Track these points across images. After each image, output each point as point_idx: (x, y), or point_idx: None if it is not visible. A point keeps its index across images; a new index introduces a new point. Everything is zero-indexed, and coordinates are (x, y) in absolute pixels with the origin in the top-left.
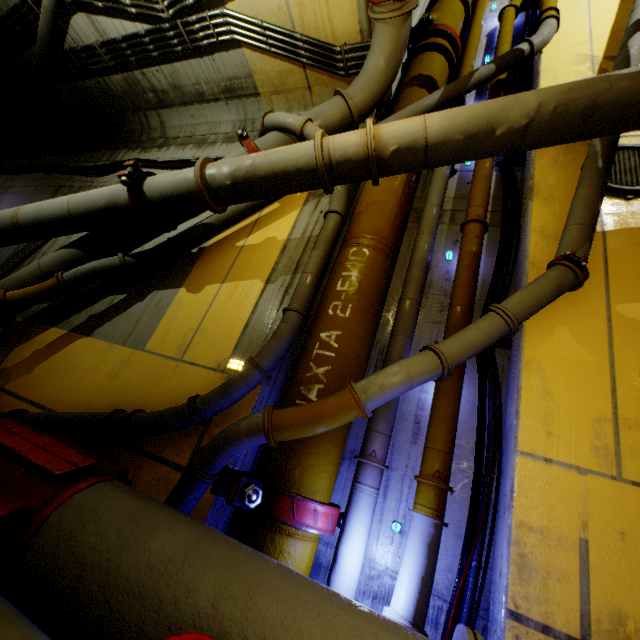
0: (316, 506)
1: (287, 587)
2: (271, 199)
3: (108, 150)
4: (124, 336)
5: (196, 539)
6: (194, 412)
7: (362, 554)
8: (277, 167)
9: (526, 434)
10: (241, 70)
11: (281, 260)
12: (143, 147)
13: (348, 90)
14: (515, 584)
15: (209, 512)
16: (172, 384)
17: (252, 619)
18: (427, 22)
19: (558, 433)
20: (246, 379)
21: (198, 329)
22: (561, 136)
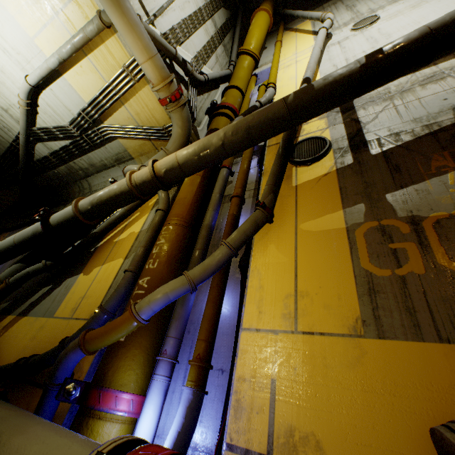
0: (117, 393)
1: (38, 430)
2: (130, 211)
3: (62, 205)
4: (45, 311)
5: (4, 414)
6: (62, 347)
7: (151, 426)
8: (111, 193)
9: (248, 316)
10: (121, 149)
11: (135, 244)
12: None
13: (166, 146)
14: (232, 423)
15: (65, 417)
16: (63, 335)
17: (2, 450)
18: (214, 104)
19: (265, 311)
20: (95, 319)
21: (84, 296)
22: (243, 144)
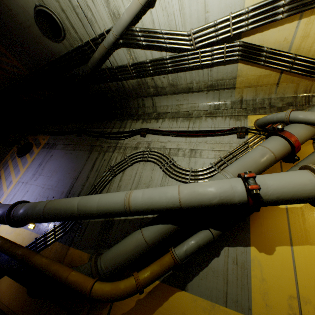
0: None
1: None
2: None
3: (116, 120)
4: (221, 295)
5: None
6: None
7: None
8: None
9: None
10: (229, 75)
11: None
12: (142, 118)
13: None
14: None
15: None
16: None
17: None
18: None
19: None
20: None
21: (299, 297)
22: None
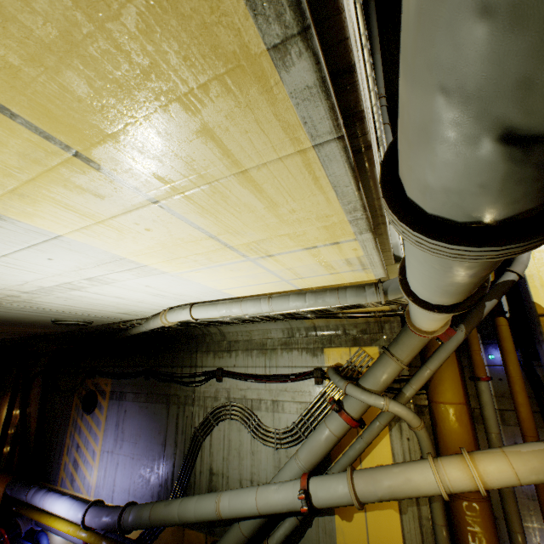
0: None
1: None
2: (371, 442)
3: (183, 352)
4: None
5: None
6: None
7: None
8: (412, 495)
9: None
10: None
11: None
12: (213, 350)
13: (397, 354)
14: None
15: None
16: None
17: None
18: None
19: None
20: None
21: None
22: None
